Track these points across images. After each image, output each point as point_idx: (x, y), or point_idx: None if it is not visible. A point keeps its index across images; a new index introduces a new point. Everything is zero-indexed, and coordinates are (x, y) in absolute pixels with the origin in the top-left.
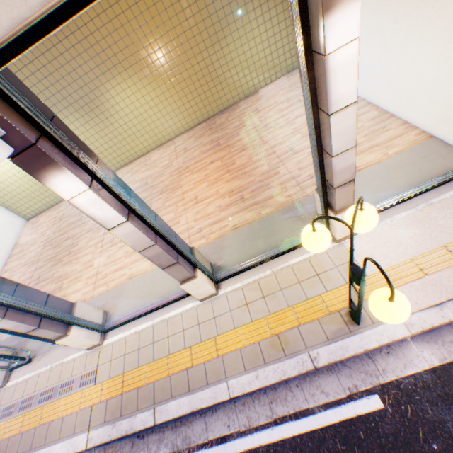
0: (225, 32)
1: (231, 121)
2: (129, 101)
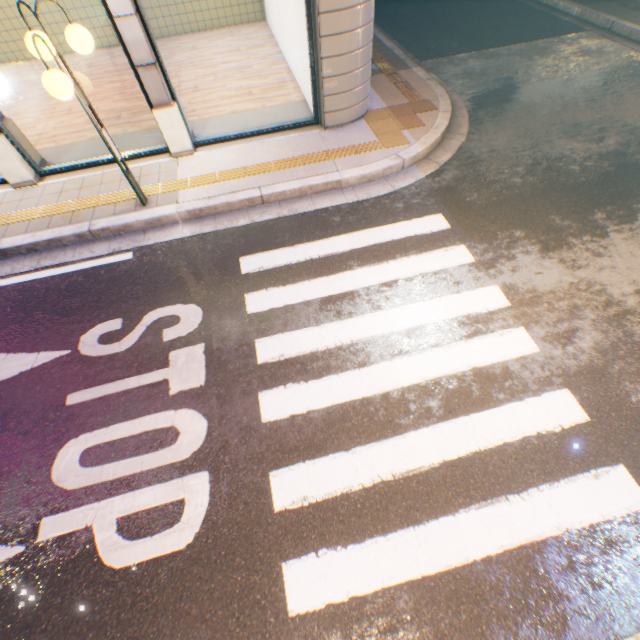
0: None
1: (162, 52)
2: None
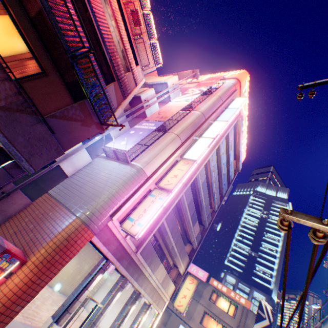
0: None
1: None
2: (71, 264)
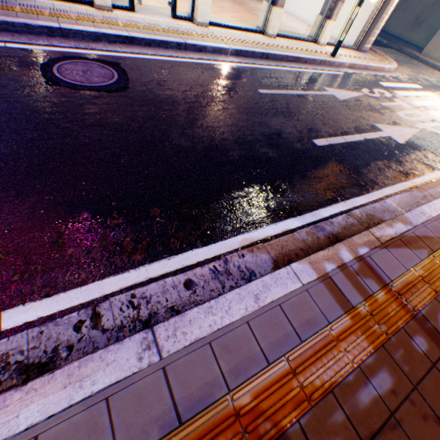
0: None
1: (237, 0)
2: None
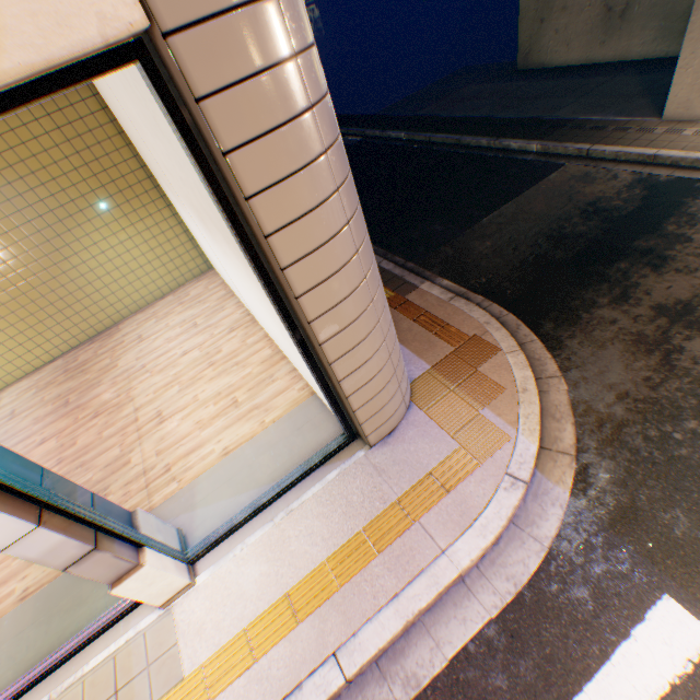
0: (69, 238)
1: (104, 354)
2: None
